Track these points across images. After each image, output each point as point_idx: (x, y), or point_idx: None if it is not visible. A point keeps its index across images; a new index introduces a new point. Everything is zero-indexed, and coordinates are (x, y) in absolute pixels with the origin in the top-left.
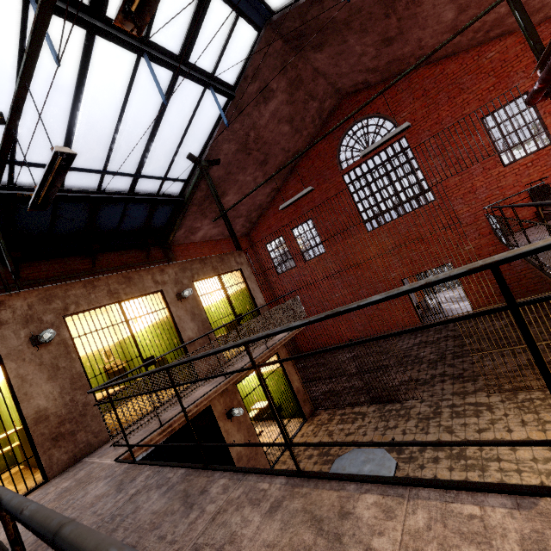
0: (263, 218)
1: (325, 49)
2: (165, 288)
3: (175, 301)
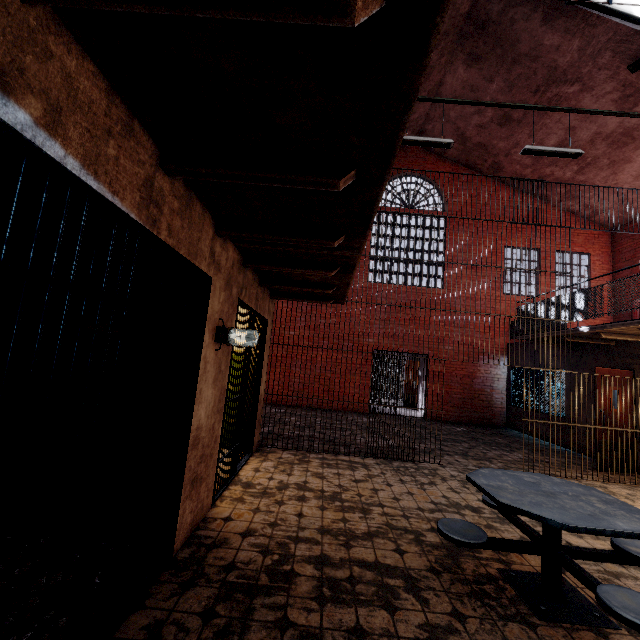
0: None
1: (472, 69)
2: None
3: None
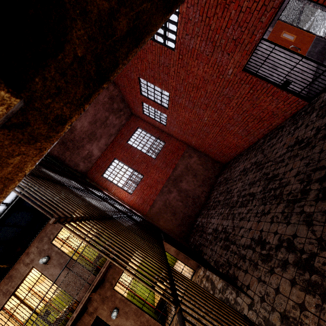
0: (125, 99)
1: None
2: (35, 263)
3: (44, 266)
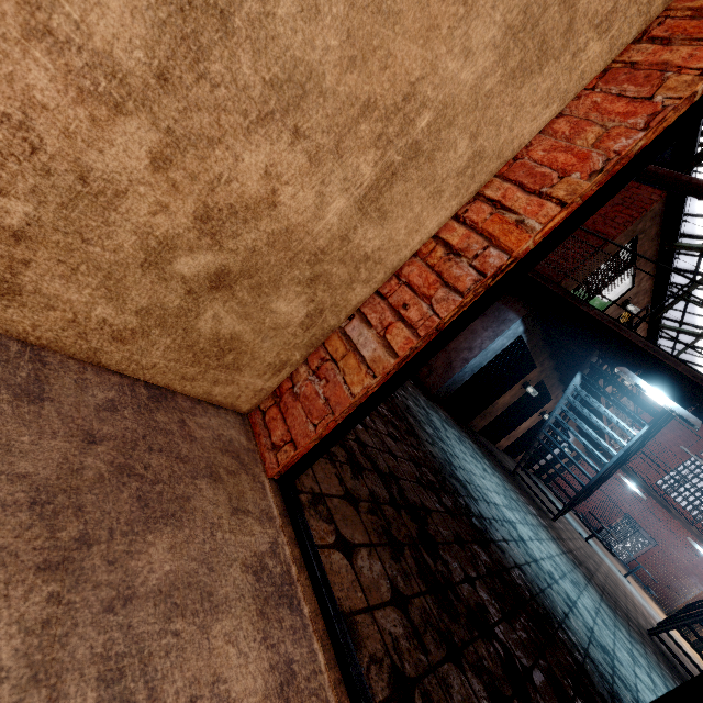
0: None
1: None
2: None
3: None
